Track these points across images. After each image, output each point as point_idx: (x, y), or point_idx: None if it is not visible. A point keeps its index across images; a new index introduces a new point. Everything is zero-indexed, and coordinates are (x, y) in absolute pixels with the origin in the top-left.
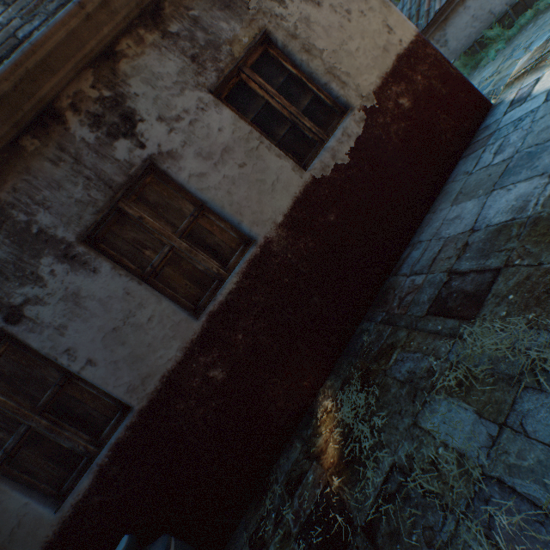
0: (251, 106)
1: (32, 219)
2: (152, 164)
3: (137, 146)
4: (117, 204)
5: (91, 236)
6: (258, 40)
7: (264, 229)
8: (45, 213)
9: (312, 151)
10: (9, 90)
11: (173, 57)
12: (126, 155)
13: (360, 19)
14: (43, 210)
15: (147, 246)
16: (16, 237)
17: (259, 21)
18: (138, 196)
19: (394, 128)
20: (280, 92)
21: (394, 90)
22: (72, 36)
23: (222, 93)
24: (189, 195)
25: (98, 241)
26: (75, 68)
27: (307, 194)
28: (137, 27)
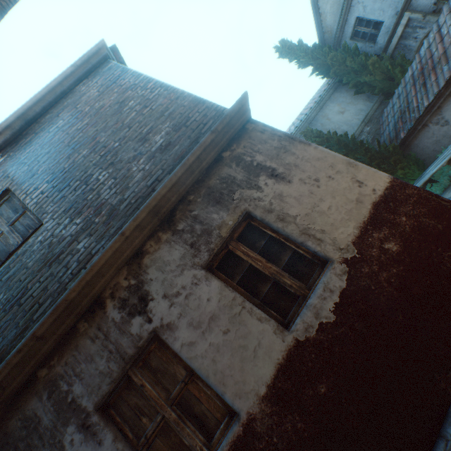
0: (237, 269)
1: (70, 388)
2: (156, 333)
3: (147, 320)
4: (127, 372)
5: (106, 401)
6: (240, 220)
7: (246, 401)
8: (79, 383)
9: (295, 306)
10: (75, 296)
11: (178, 246)
12: (138, 329)
13: (328, 182)
14: (78, 381)
15: (145, 412)
16: (58, 405)
17: (241, 206)
18: (144, 361)
19: (383, 275)
20: (262, 252)
21: (375, 236)
22: (116, 251)
23: (213, 263)
24: (182, 359)
25: (110, 405)
26: (116, 268)
27: (290, 359)
28: (158, 231)
